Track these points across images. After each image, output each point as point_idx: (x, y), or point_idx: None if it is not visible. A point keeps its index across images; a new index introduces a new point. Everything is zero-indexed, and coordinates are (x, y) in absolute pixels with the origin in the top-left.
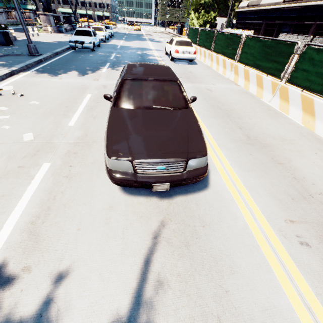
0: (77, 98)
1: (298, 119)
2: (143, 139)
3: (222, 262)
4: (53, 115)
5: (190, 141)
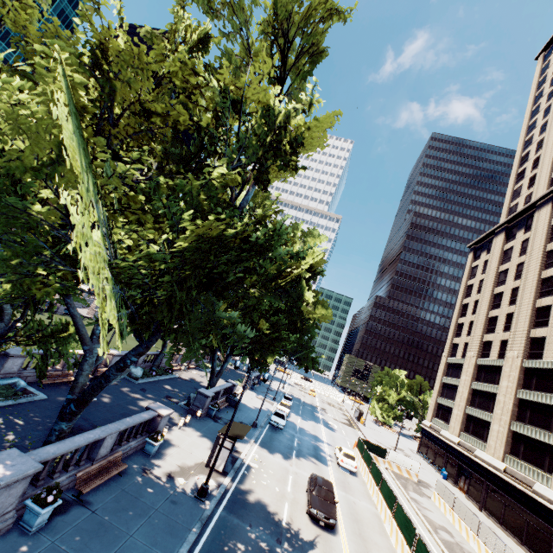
0: (286, 476)
1: (394, 542)
2: (320, 506)
3: (333, 548)
4: (280, 482)
5: (332, 514)
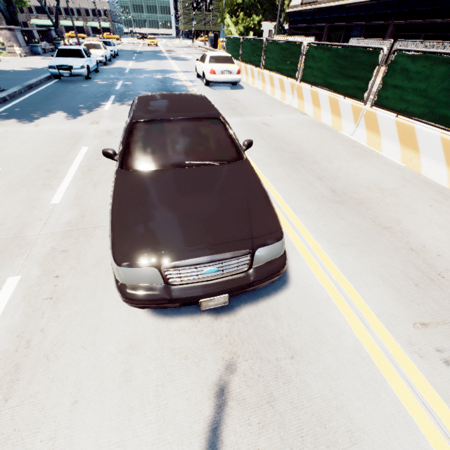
0: (66, 155)
1: (396, 156)
2: (174, 223)
3: (333, 423)
4: (24, 187)
5: (253, 216)
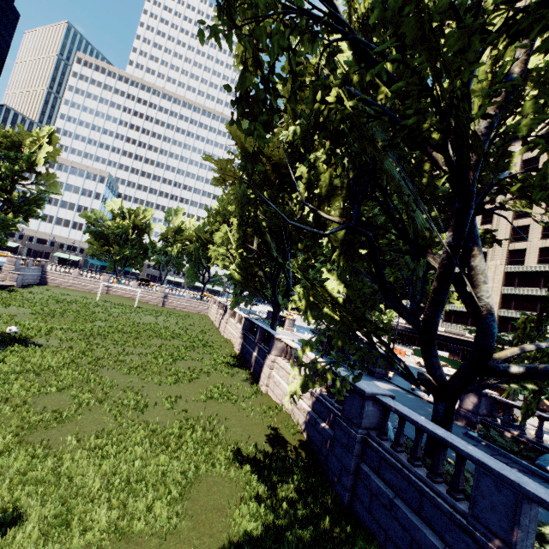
0: None
1: None
2: None
3: None
4: None
5: None
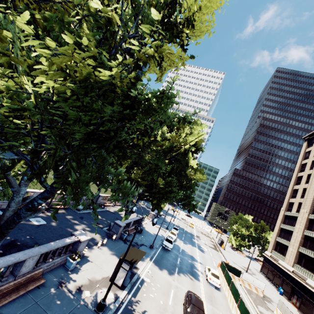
0: (169, 290)
1: None
2: None
3: None
4: (164, 295)
5: None
